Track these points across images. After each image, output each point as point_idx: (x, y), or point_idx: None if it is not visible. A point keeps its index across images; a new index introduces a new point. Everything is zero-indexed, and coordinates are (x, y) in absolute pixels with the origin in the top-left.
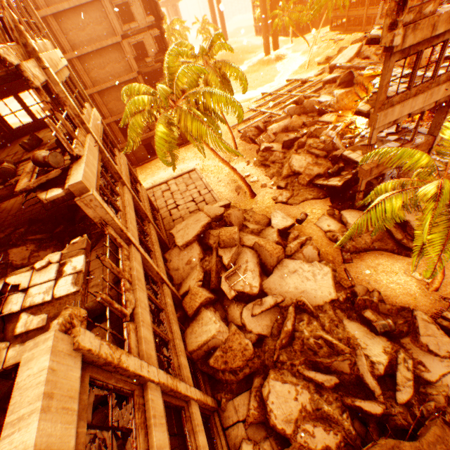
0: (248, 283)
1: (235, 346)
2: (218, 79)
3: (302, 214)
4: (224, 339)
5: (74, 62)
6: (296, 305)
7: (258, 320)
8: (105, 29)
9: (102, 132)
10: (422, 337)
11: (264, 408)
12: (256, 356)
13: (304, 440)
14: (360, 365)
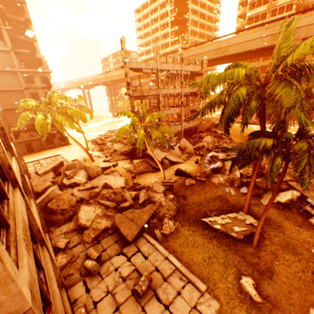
0: (79, 179)
1: (65, 198)
2: None
3: (115, 163)
4: (59, 194)
5: None
6: (103, 186)
7: (82, 193)
8: (15, 83)
9: None
10: (154, 188)
11: (78, 223)
12: (77, 205)
13: (96, 226)
14: (126, 196)
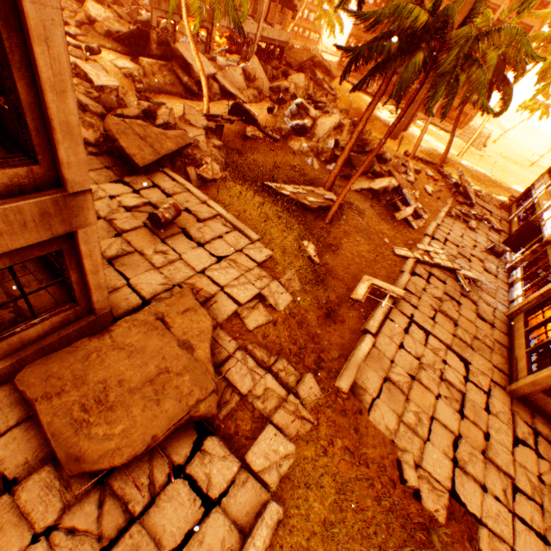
0: None
1: None
2: None
3: (95, 45)
4: None
5: None
6: None
7: None
8: None
9: None
10: (187, 116)
11: None
12: None
13: None
14: (129, 104)
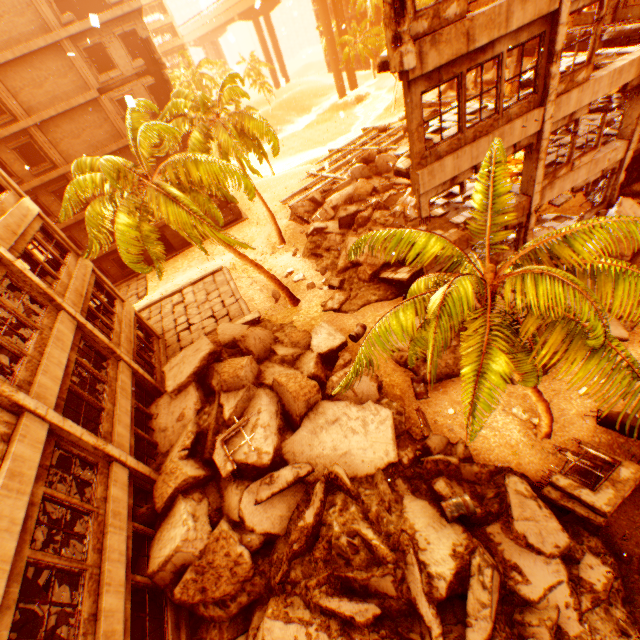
0: (256, 447)
1: (218, 560)
2: (231, 139)
3: (358, 327)
4: (199, 551)
5: (33, 131)
6: (328, 479)
7: (267, 510)
8: (74, 82)
9: (34, 232)
10: (517, 523)
11: None
12: (258, 572)
13: None
14: (412, 583)
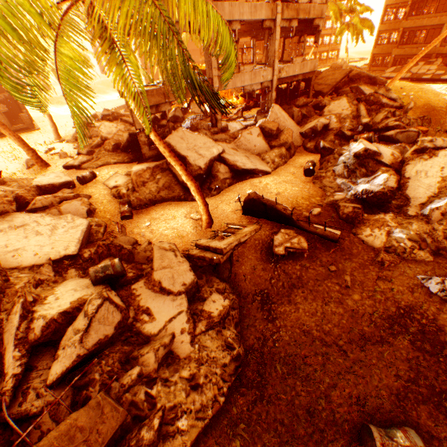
0: None
1: None
2: None
3: (87, 172)
4: None
5: None
6: None
7: None
8: None
9: None
10: (156, 273)
11: None
12: None
13: None
14: (7, 333)
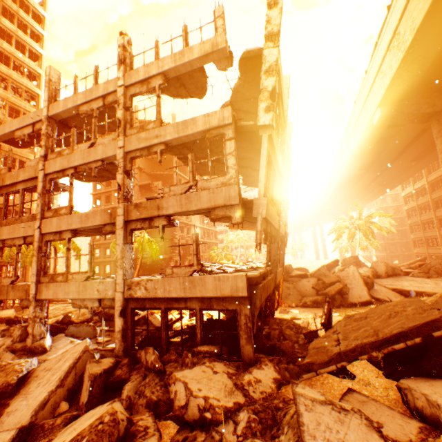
0: None
1: None
2: None
3: None
4: None
5: None
6: None
7: None
8: None
9: None
10: None
11: None
12: None
13: None
14: None
